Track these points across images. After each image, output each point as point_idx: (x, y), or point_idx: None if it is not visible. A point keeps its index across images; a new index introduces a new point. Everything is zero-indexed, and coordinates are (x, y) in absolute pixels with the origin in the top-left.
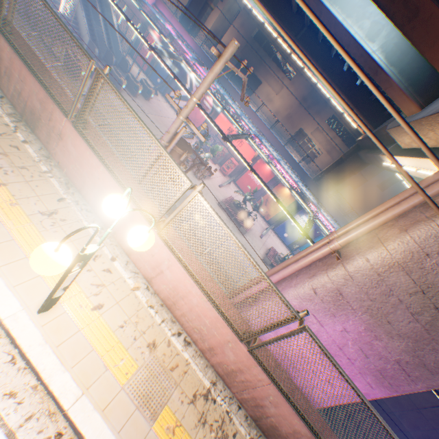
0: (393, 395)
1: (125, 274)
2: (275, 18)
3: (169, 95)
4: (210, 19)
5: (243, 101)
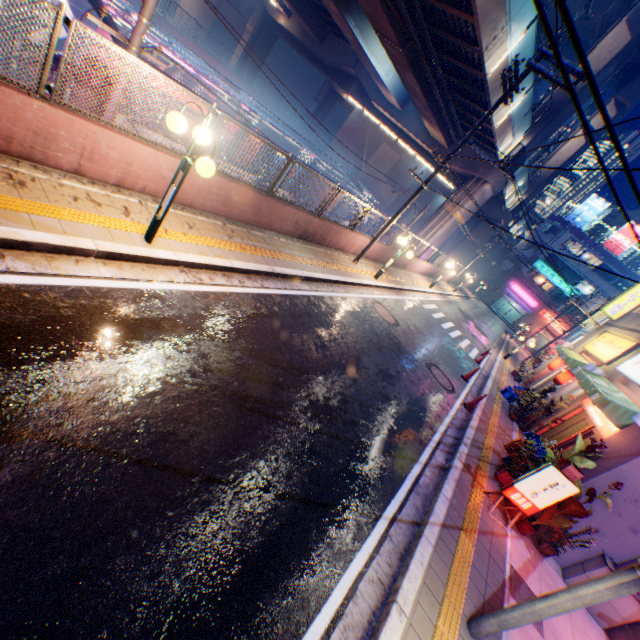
0: None
1: (418, 276)
2: None
3: None
4: None
5: (176, 32)
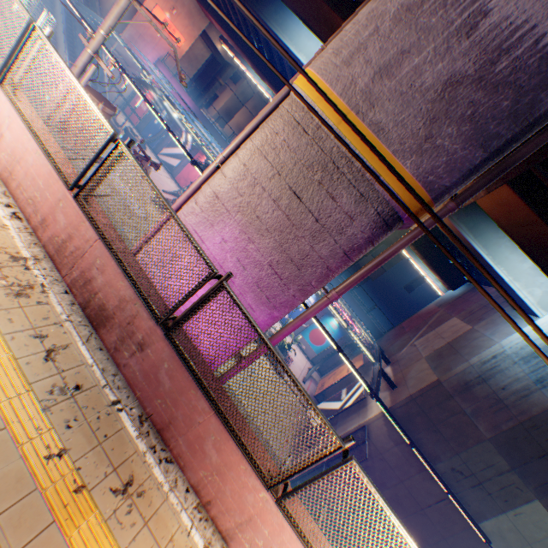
0: (393, 493)
1: None
2: (274, 88)
3: (161, 151)
4: (223, 98)
5: None
